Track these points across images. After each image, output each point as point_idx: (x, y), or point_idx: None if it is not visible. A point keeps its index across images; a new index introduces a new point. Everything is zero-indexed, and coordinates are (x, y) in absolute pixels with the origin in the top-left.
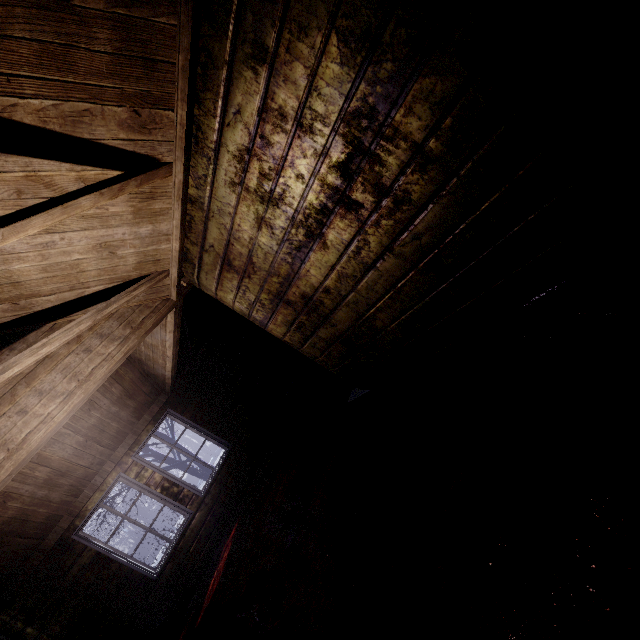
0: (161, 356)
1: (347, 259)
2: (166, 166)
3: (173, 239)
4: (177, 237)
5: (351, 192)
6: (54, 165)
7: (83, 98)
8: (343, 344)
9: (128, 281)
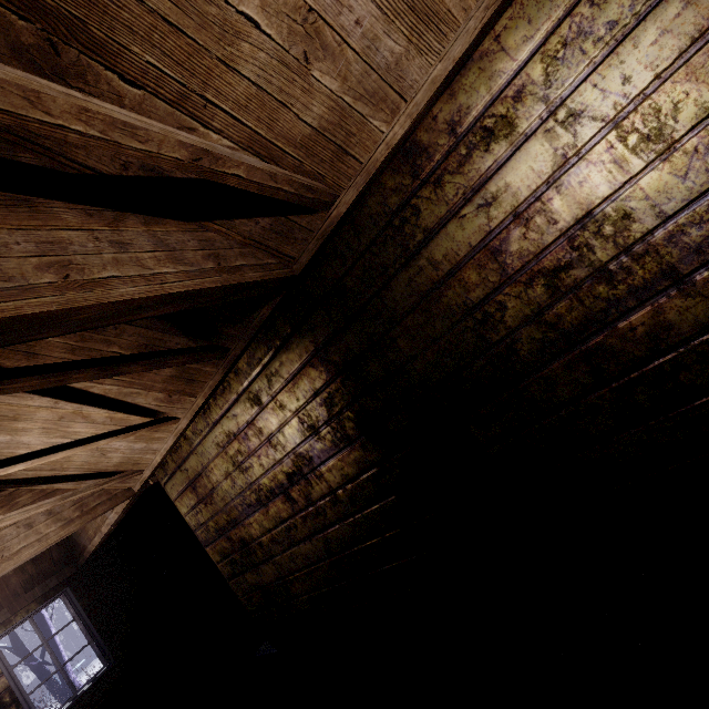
0: (95, 528)
1: (281, 530)
2: (176, 419)
3: (159, 454)
4: (163, 454)
5: (292, 491)
6: (97, 409)
7: (139, 388)
8: (263, 594)
9: (103, 472)
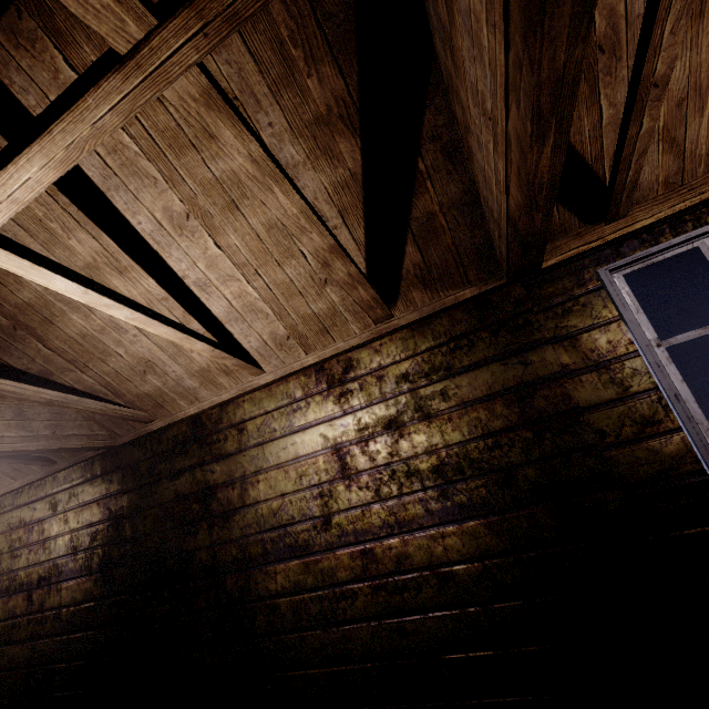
0: None
1: (8, 624)
2: None
3: None
4: None
5: (35, 592)
6: None
7: None
8: None
9: None
